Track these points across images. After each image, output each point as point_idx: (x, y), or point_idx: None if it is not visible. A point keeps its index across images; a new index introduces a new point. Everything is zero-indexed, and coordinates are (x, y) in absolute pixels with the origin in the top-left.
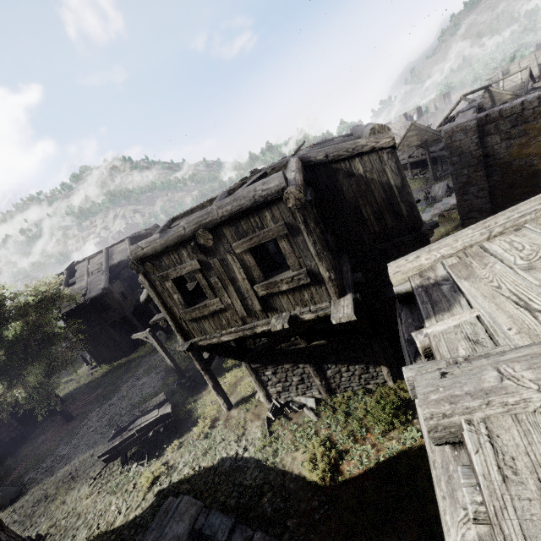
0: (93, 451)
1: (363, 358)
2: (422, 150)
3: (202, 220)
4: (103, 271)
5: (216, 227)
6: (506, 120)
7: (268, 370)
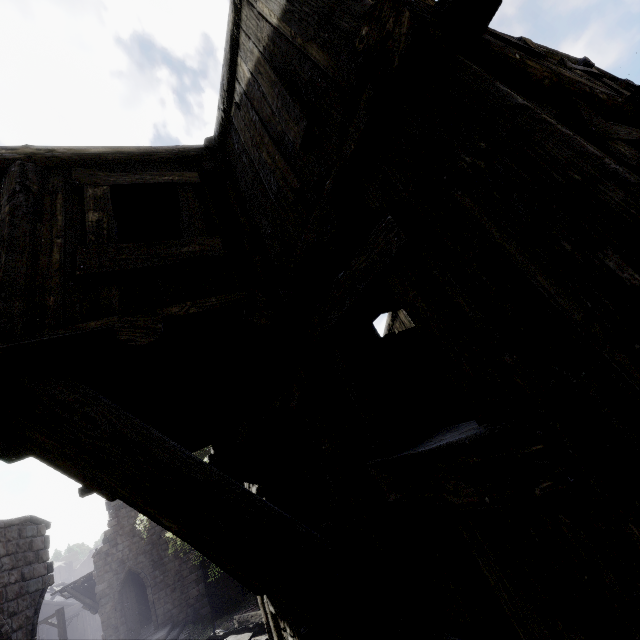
0: None
1: None
2: None
3: None
4: None
5: None
6: None
7: (288, 638)
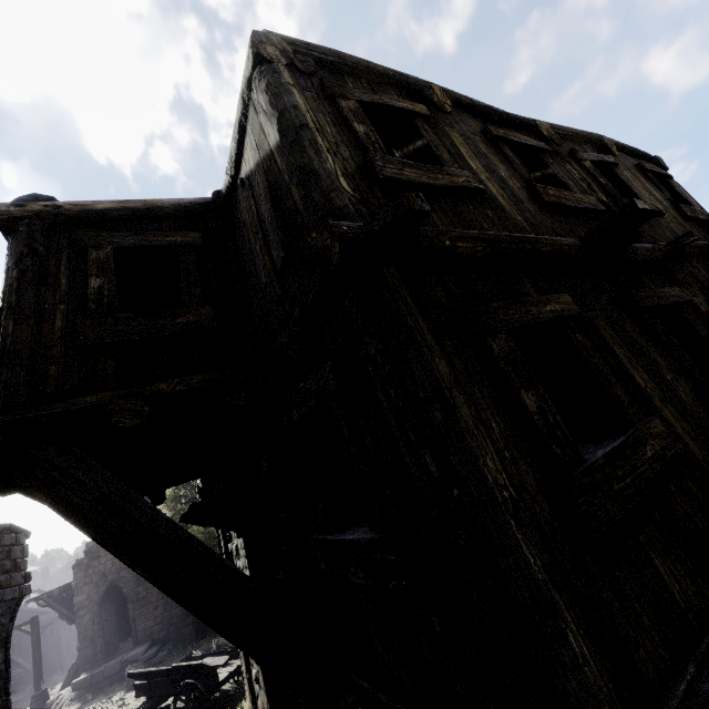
0: None
1: None
2: None
3: None
4: None
5: None
6: None
7: (254, 665)
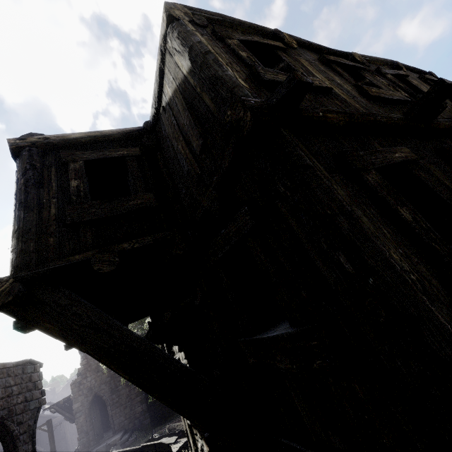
0: None
1: None
2: None
3: None
4: None
5: None
6: None
7: (199, 440)
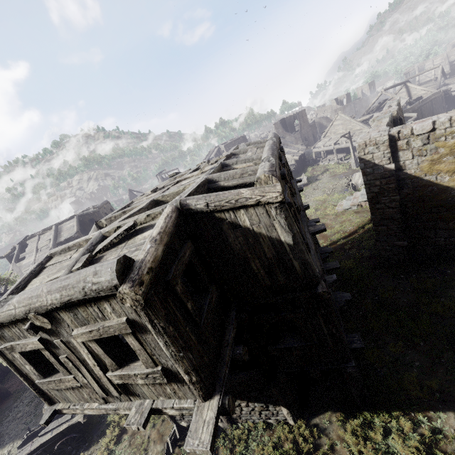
0: (11, 447)
1: (262, 398)
2: (346, 138)
3: (31, 303)
4: (50, 249)
5: (51, 311)
6: (418, 138)
7: None
